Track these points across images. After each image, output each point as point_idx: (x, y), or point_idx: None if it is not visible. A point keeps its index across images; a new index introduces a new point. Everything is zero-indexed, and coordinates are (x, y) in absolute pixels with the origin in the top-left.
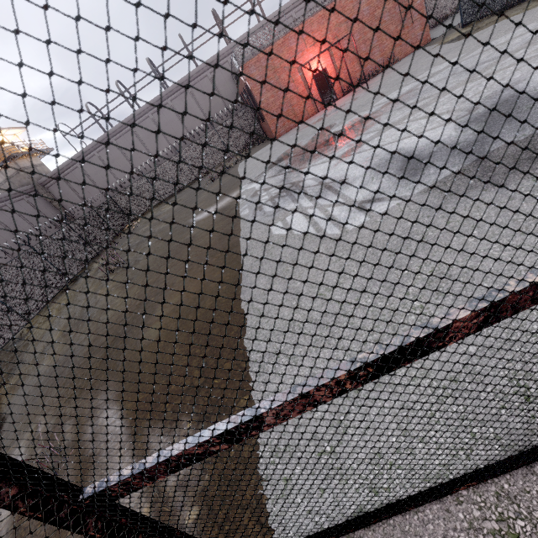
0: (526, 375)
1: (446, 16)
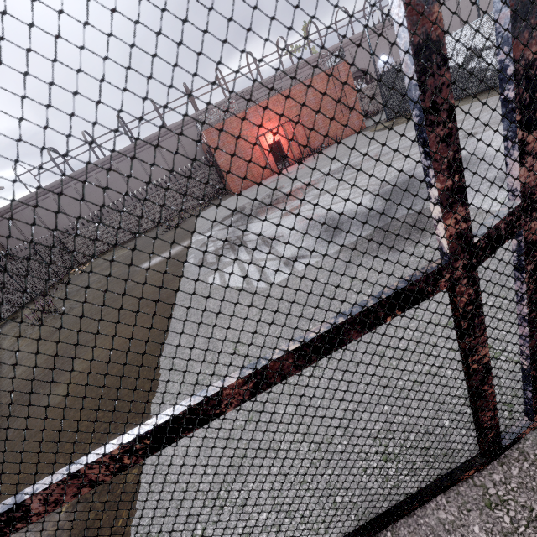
0: (387, 433)
1: (378, 111)
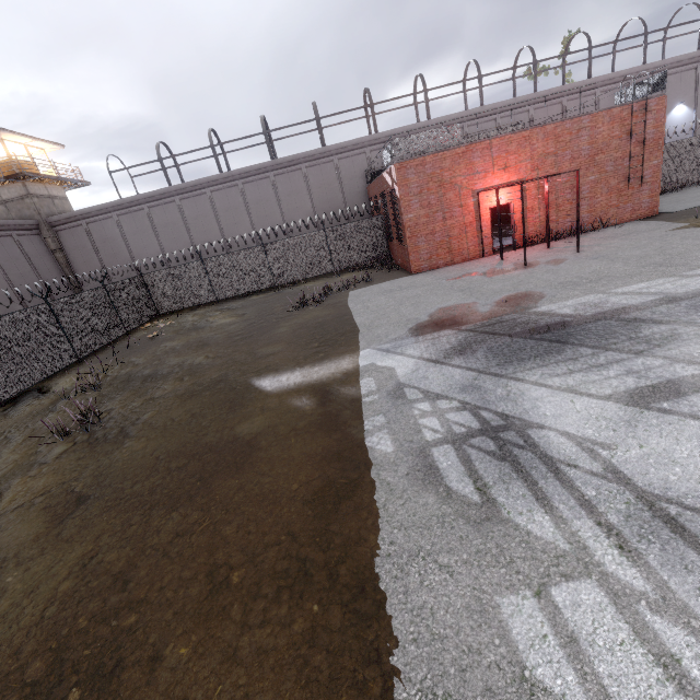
0: None
1: (664, 190)
